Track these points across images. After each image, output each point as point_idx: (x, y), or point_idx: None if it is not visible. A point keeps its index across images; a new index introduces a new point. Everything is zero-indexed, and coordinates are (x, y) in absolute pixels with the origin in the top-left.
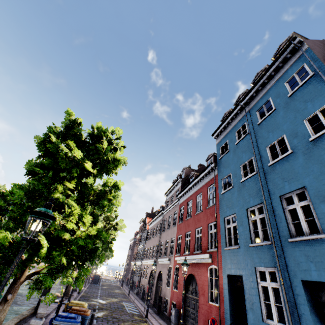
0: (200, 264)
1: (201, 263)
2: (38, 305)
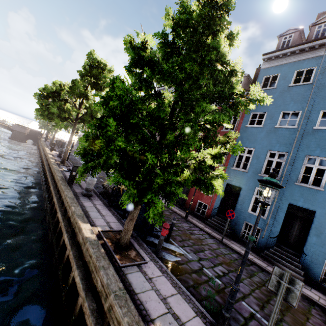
0: None
1: None
2: (71, 179)
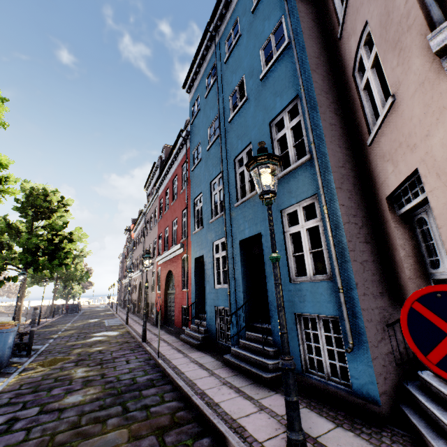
0: (176, 258)
1: (177, 256)
2: None
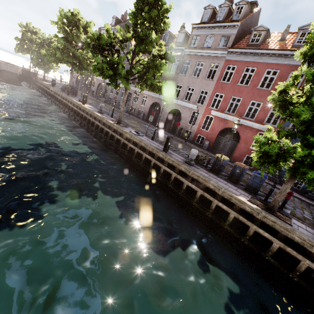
0: (248, 127)
1: (251, 127)
2: (167, 148)
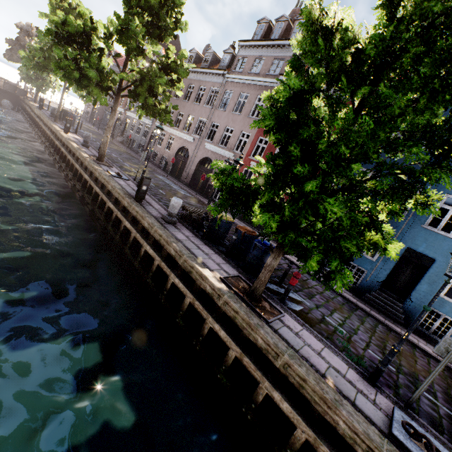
0: None
1: None
2: (140, 195)
